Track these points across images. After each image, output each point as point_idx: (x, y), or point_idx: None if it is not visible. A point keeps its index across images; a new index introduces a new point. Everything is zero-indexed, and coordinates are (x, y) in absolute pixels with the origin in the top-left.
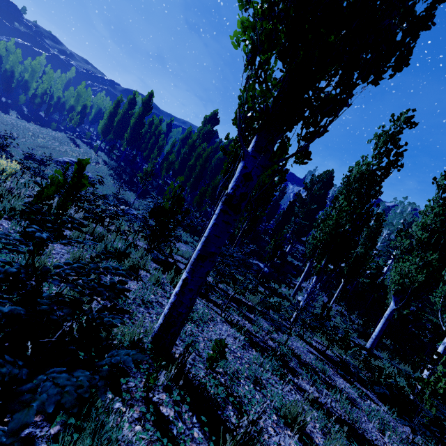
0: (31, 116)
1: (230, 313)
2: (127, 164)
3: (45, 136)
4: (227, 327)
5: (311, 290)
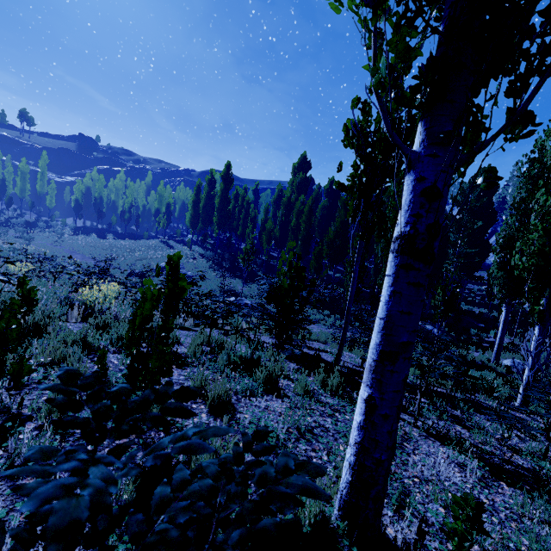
0: (124, 233)
1: (425, 417)
2: (224, 249)
3: (141, 248)
4: (436, 445)
5: (537, 350)
